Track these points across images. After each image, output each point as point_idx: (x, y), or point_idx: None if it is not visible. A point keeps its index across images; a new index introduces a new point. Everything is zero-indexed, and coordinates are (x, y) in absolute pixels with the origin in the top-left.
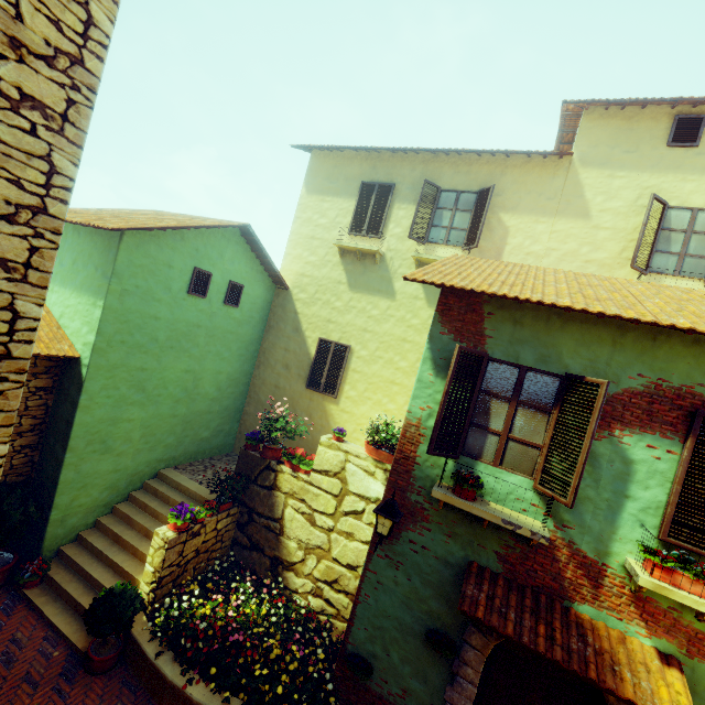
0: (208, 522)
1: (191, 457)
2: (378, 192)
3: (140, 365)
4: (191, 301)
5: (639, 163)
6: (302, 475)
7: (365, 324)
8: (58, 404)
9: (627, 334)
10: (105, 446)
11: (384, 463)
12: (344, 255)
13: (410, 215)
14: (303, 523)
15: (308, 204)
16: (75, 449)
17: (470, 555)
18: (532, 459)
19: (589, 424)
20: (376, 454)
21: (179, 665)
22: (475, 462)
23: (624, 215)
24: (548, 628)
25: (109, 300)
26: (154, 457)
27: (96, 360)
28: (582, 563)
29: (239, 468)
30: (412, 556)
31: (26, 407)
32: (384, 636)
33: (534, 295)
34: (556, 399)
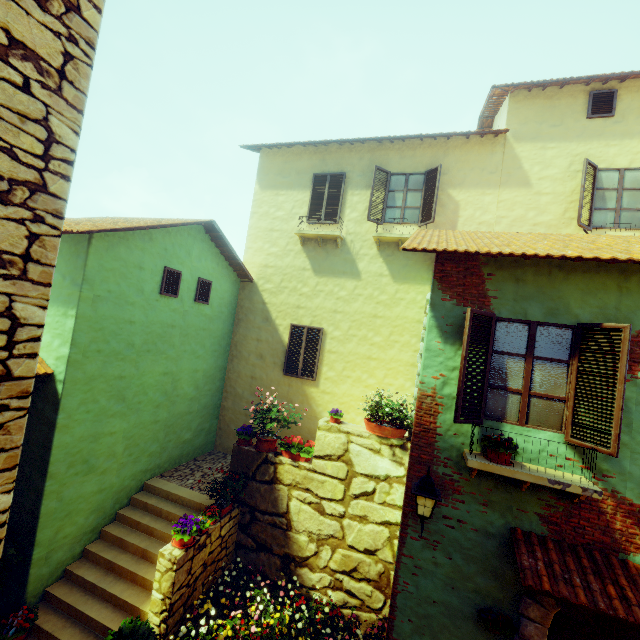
0: (213, 531)
1: (175, 462)
2: (330, 181)
3: (118, 373)
4: (163, 301)
5: (566, 135)
6: (303, 463)
7: (334, 306)
8: (32, 428)
9: (630, 278)
10: (87, 466)
11: (389, 438)
12: (305, 243)
13: (364, 199)
14: (311, 514)
15: (264, 199)
16: (55, 475)
17: (511, 522)
18: (558, 413)
19: (619, 369)
20: (379, 430)
21: None
22: (499, 424)
23: (560, 180)
24: (616, 587)
25: (81, 308)
26: (139, 469)
27: (72, 374)
28: (629, 511)
29: (234, 466)
30: (449, 533)
31: None
32: (432, 624)
33: (536, 251)
34: (572, 349)
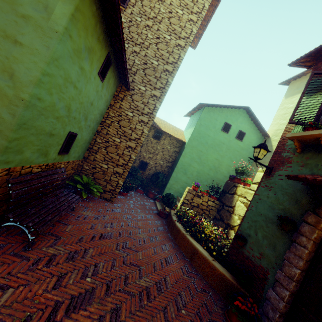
0: (204, 196)
1: None
2: None
3: (200, 149)
4: (222, 133)
5: None
6: (247, 186)
7: None
8: (178, 156)
9: None
10: (185, 172)
11: None
12: None
13: None
14: (242, 207)
15: (285, 102)
16: (177, 168)
17: (315, 172)
18: None
19: None
20: None
21: (177, 219)
22: None
23: None
24: None
25: (196, 126)
26: None
27: (189, 143)
28: None
29: (223, 188)
30: (278, 182)
31: (172, 155)
32: (256, 224)
33: None
34: None
